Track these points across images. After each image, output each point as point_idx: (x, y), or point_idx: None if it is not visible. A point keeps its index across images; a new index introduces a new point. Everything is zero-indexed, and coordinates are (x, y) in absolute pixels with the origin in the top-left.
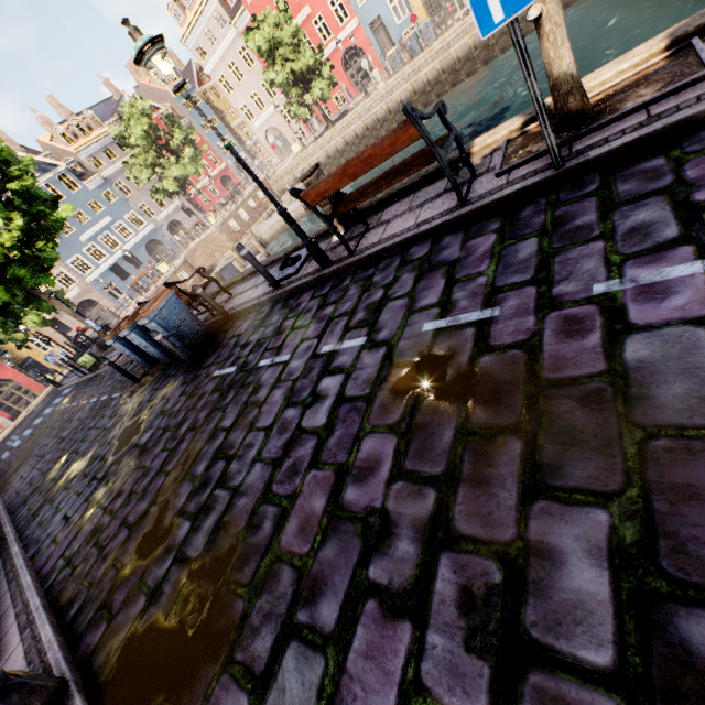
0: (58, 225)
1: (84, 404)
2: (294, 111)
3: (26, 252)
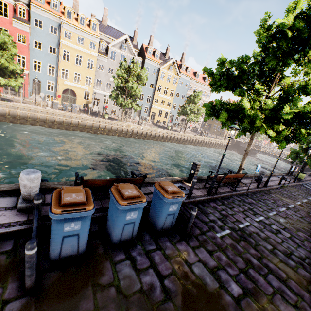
0: None
1: None
2: None
3: None
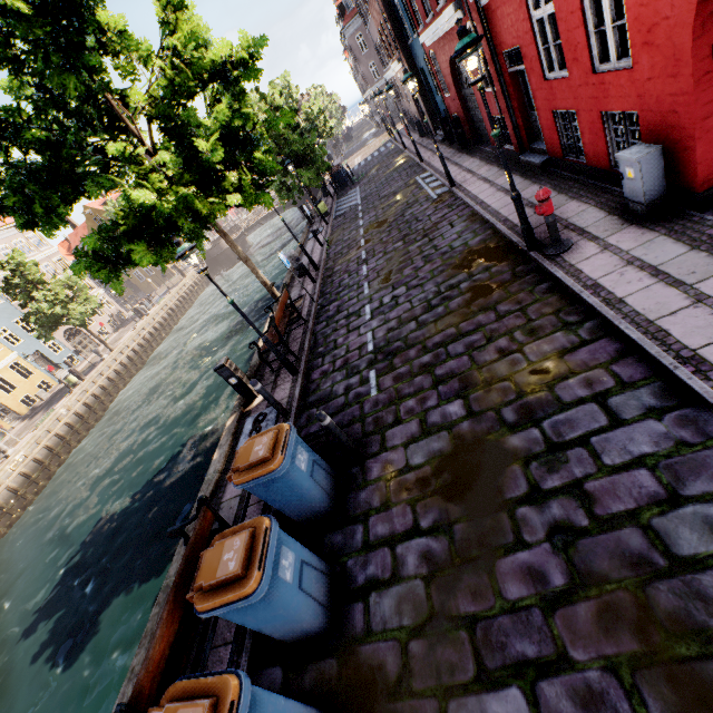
0: None
1: None
2: None
3: None
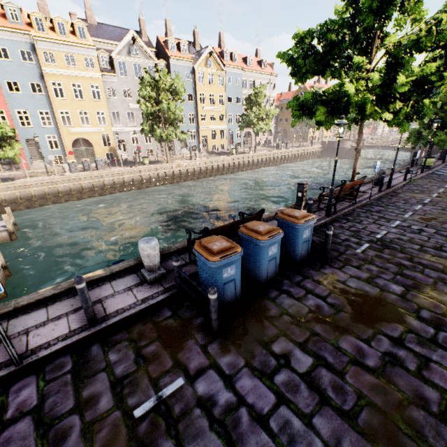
0: None
1: None
2: None
3: None
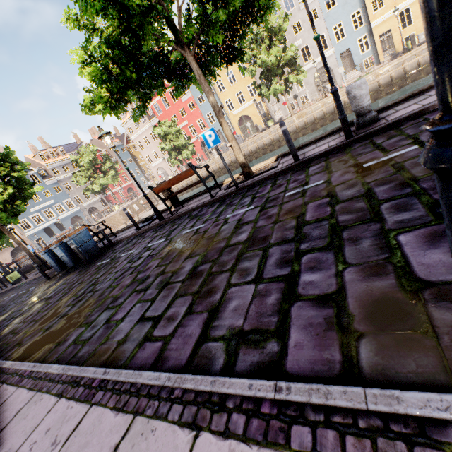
0: (31, 195)
1: (5, 299)
2: (172, 162)
3: (8, 206)
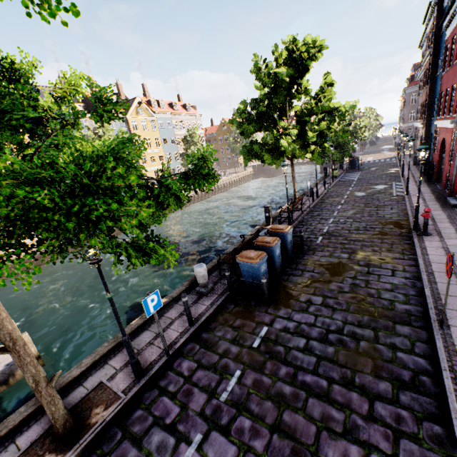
0: None
1: None
2: None
3: None
